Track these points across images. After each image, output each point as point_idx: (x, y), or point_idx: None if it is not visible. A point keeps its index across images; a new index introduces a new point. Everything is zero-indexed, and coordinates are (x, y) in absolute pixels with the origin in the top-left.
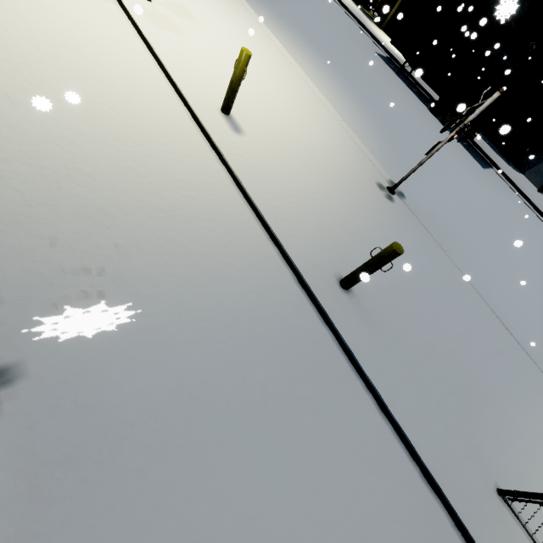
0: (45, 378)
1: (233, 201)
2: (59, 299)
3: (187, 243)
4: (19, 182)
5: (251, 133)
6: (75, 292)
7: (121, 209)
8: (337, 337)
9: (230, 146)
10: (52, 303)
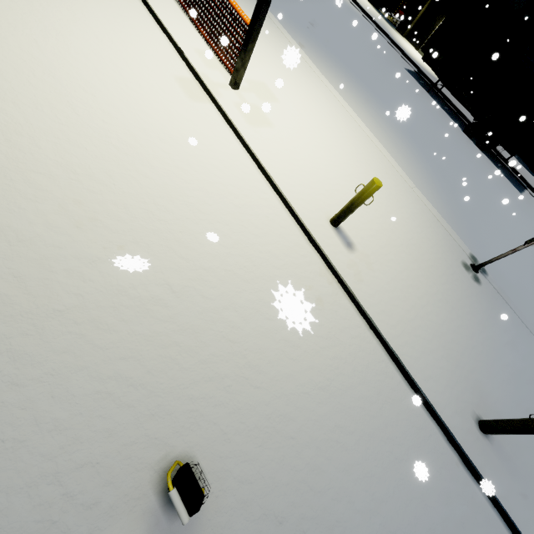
0: None
1: (369, 345)
2: None
3: (353, 425)
4: (213, 410)
5: (360, 244)
6: None
7: (294, 404)
8: (493, 501)
9: (351, 272)
10: None
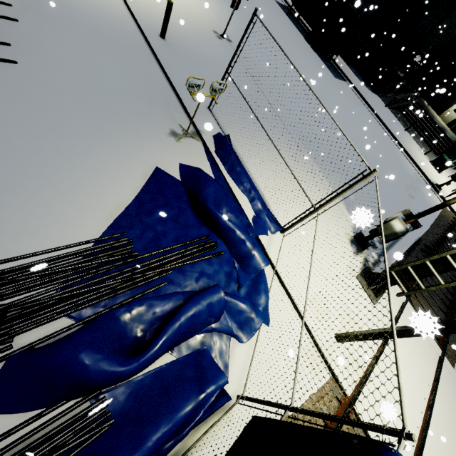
0: None
1: None
2: None
3: None
4: None
5: None
6: None
7: None
8: (150, 46)
9: None
10: None
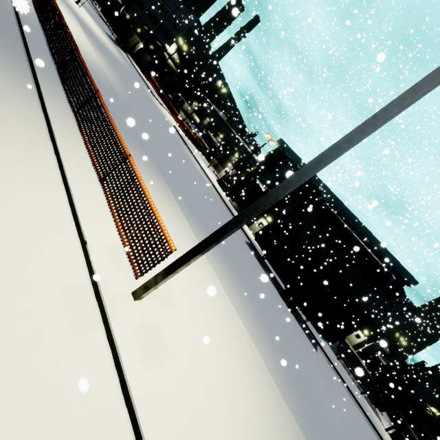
0: None
1: None
2: None
3: None
4: None
5: None
6: None
7: None
8: None
9: None
10: None
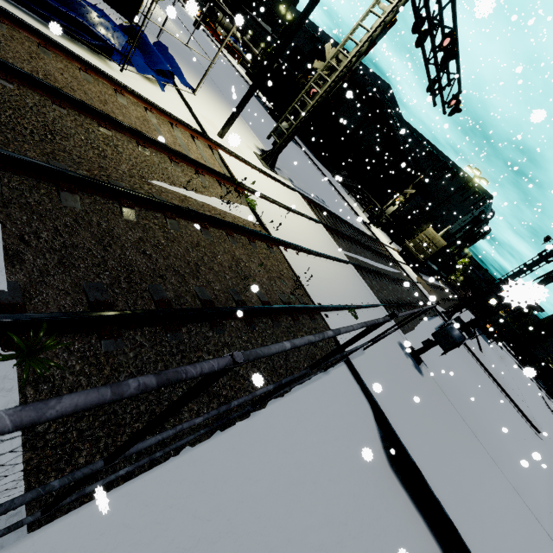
0: None
1: None
2: None
3: None
4: None
5: None
6: None
7: None
8: None
9: None
10: None
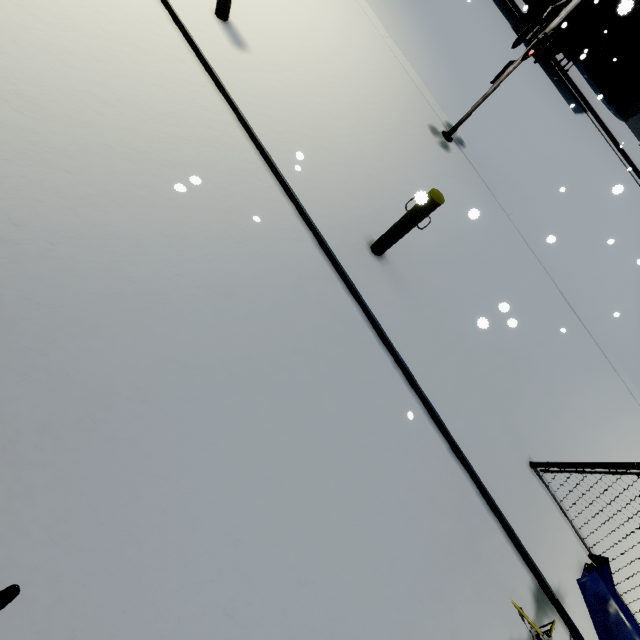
0: (6, 345)
1: (236, 143)
2: (13, 257)
3: (174, 194)
4: None
5: (259, 50)
6: (33, 249)
7: (83, 148)
8: (364, 309)
9: (229, 66)
10: (3, 261)
